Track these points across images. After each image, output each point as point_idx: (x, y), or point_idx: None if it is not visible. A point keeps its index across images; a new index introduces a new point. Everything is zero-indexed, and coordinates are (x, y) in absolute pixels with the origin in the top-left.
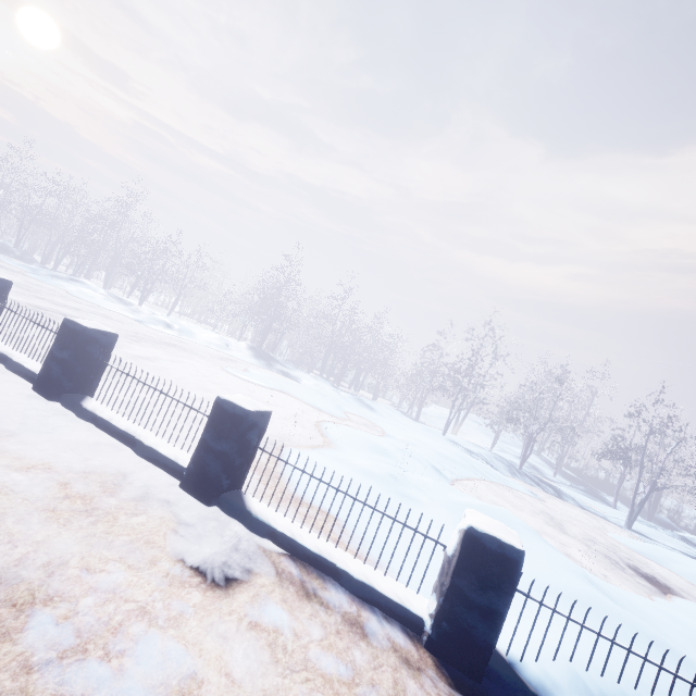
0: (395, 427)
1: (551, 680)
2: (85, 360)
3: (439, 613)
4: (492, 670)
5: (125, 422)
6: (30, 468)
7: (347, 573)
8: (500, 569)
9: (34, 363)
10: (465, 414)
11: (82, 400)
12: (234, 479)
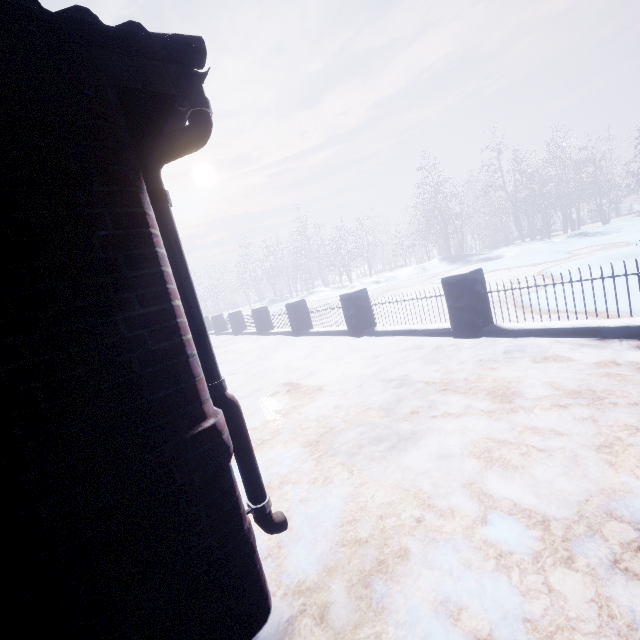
0: None
1: None
2: (361, 310)
3: None
4: None
5: (401, 327)
6: (380, 356)
7: (604, 327)
8: None
9: (340, 328)
10: None
11: (374, 329)
12: (483, 318)
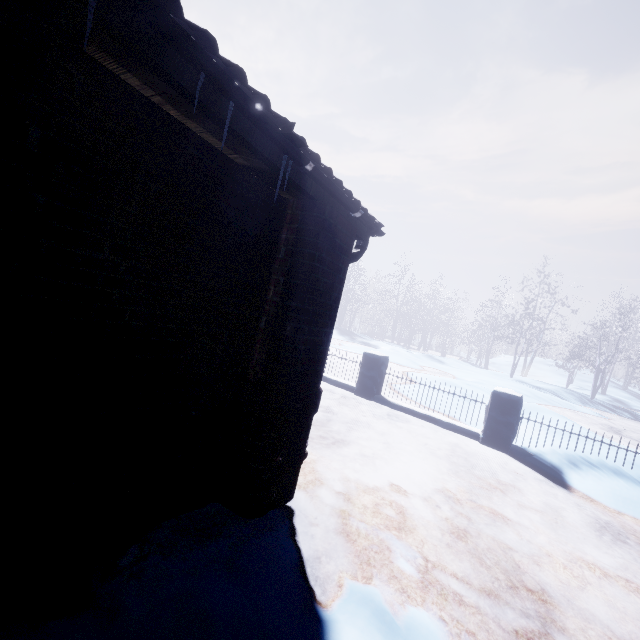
0: (464, 373)
1: (542, 451)
2: None
3: (485, 428)
4: (513, 449)
5: None
6: None
7: (440, 420)
8: (510, 405)
9: None
10: (532, 358)
11: None
12: (378, 389)
